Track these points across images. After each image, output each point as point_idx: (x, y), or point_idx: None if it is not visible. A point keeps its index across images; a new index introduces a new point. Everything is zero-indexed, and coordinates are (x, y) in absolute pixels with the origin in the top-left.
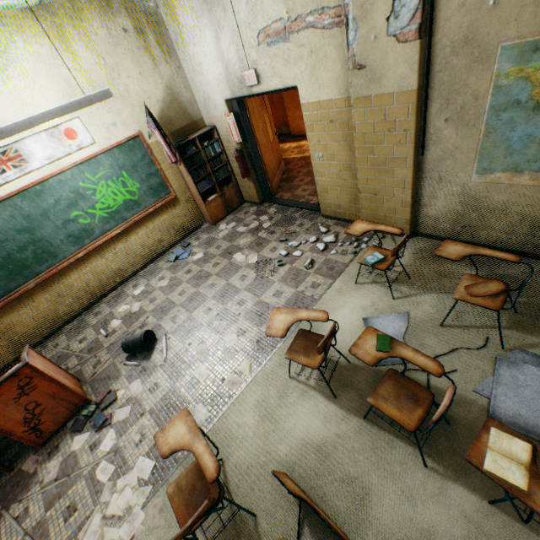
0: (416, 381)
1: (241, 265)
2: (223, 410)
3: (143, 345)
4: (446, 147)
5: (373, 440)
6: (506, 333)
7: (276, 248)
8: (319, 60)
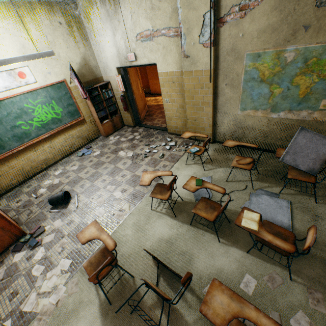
0: (214, 201)
1: (123, 157)
2: (114, 229)
3: (63, 199)
4: (227, 97)
5: (195, 233)
6: (254, 183)
7: (143, 148)
8: (167, 51)
